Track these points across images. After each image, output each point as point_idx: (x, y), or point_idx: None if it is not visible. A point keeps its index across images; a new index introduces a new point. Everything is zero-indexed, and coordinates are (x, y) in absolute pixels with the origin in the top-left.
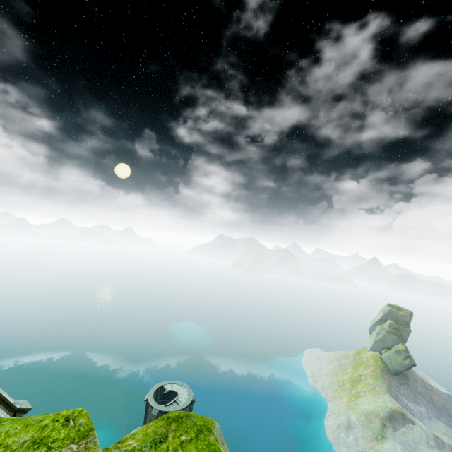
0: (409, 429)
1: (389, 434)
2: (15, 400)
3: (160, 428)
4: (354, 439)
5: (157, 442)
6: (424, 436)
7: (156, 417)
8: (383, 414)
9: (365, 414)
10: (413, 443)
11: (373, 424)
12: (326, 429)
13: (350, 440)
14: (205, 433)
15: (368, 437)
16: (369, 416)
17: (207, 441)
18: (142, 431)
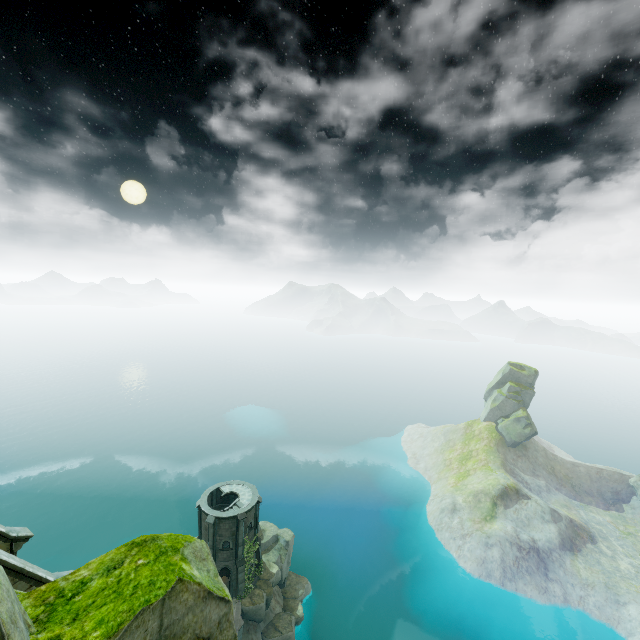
0: (523, 505)
1: (500, 513)
2: (10, 528)
3: (120, 555)
4: (460, 523)
5: (110, 569)
6: (539, 511)
7: (212, 524)
8: (495, 493)
9: (474, 494)
10: (526, 519)
11: (483, 504)
12: (428, 515)
13: (455, 524)
14: (169, 554)
15: (475, 519)
16: (477, 496)
17: (167, 561)
18: (99, 560)
